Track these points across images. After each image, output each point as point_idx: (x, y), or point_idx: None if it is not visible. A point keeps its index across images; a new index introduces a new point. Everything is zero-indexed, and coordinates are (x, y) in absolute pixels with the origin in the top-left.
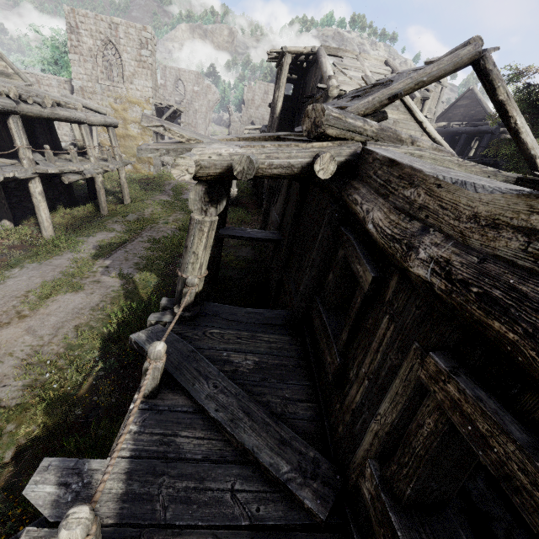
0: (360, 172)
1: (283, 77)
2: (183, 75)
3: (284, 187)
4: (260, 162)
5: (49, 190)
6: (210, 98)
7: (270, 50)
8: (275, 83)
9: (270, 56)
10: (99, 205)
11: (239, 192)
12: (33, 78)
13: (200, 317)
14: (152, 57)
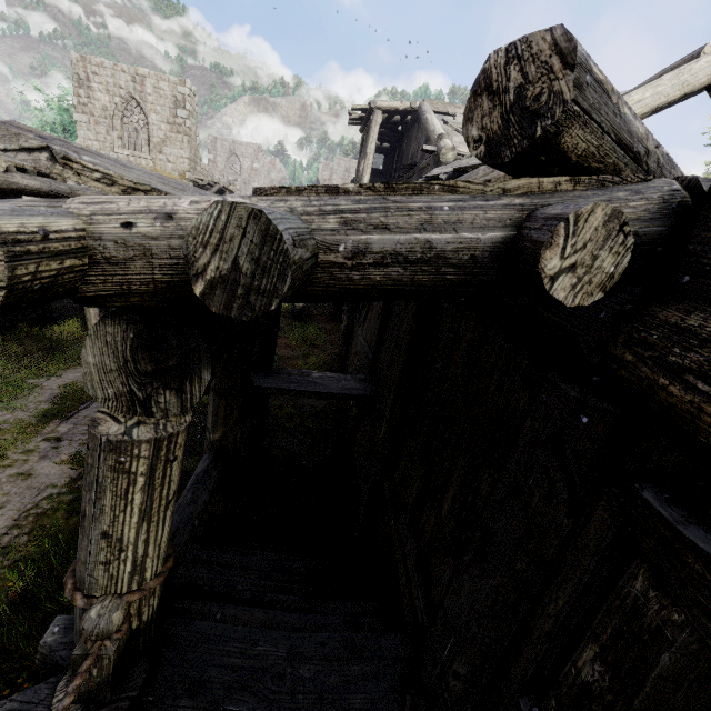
0: None
1: (371, 141)
2: (238, 148)
3: None
4: (320, 244)
5: None
6: (274, 178)
7: (353, 105)
8: (360, 153)
9: (353, 116)
10: (87, 321)
11: None
12: None
13: None
14: (190, 119)
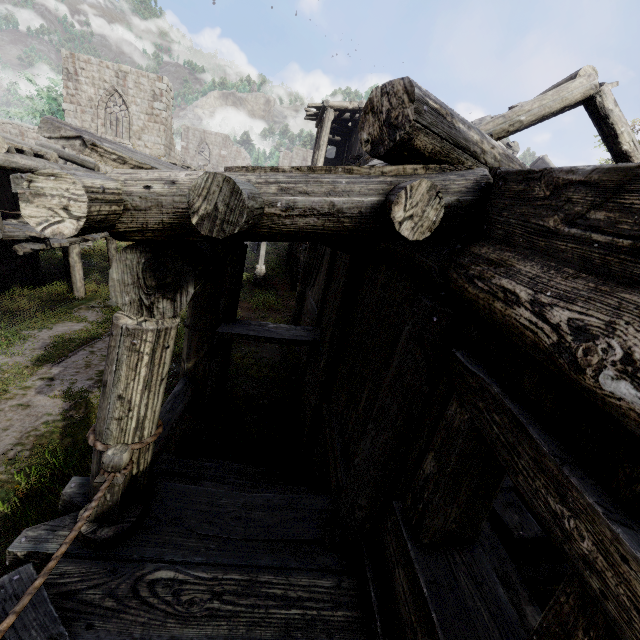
0: (497, 225)
1: (324, 134)
2: (208, 137)
3: (324, 264)
4: (266, 202)
5: (0, 264)
6: (240, 164)
7: (309, 104)
8: (315, 144)
9: (309, 113)
10: (73, 284)
11: (269, 270)
12: (16, 130)
13: (139, 532)
14: (166, 111)
